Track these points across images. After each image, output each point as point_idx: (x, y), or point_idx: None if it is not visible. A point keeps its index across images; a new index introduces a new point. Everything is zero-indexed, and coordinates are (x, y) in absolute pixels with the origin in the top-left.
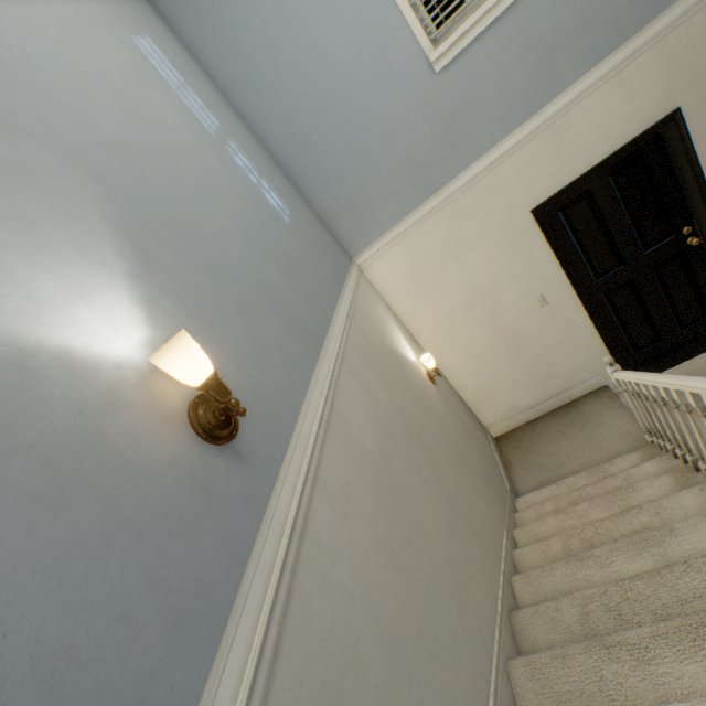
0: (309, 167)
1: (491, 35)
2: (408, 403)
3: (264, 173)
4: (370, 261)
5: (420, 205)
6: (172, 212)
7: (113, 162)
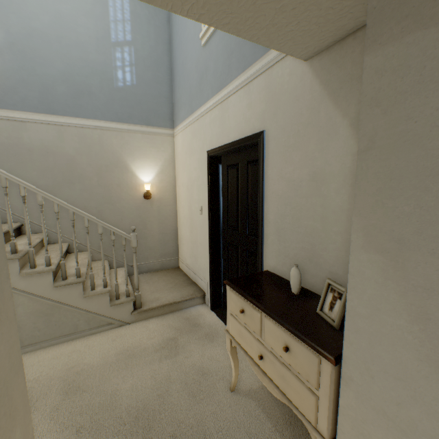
0: (176, 75)
1: (219, 31)
2: (90, 170)
3: (139, 66)
4: (176, 134)
5: (189, 117)
6: (30, 51)
7: (22, 32)
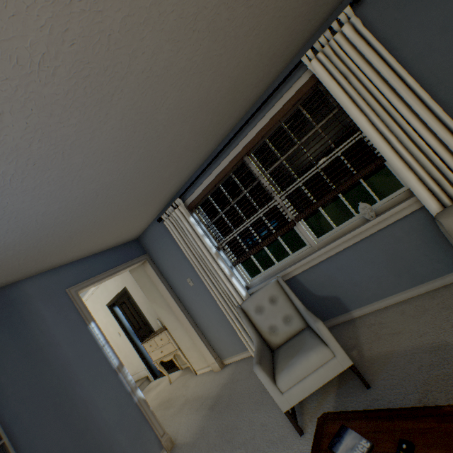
0: None
1: None
2: None
3: None
4: None
5: (85, 295)
6: None
7: None
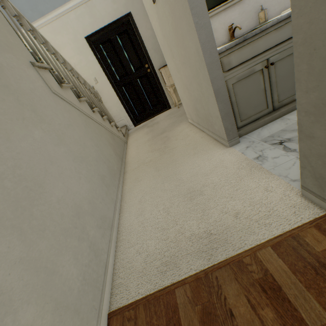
0: None
1: None
2: None
3: None
4: None
5: (36, 21)
6: None
7: None
